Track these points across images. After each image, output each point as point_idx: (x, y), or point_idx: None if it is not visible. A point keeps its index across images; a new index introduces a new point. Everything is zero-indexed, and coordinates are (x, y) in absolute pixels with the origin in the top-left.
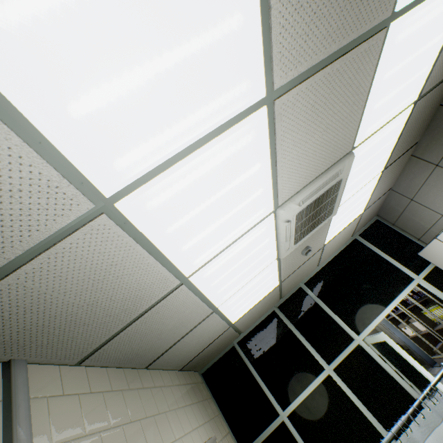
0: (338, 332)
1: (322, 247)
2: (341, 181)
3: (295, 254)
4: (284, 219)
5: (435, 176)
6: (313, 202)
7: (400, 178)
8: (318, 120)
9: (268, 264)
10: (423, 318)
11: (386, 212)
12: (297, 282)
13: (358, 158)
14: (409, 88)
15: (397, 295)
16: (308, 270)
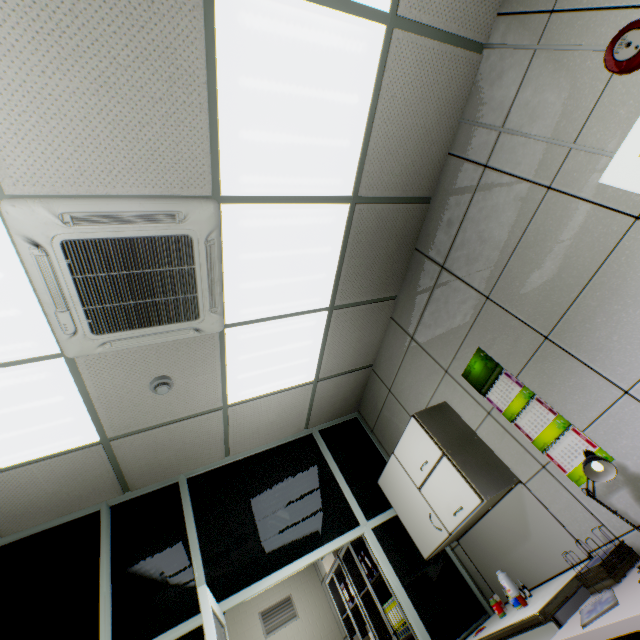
0: (183, 589)
1: (224, 408)
2: (193, 244)
3: (130, 377)
4: (23, 233)
5: (411, 356)
6: (116, 244)
7: (381, 351)
8: (69, 44)
9: (31, 355)
10: (380, 623)
11: (367, 408)
12: (172, 468)
13: (243, 230)
14: (322, 157)
15: (321, 546)
16: (198, 450)
